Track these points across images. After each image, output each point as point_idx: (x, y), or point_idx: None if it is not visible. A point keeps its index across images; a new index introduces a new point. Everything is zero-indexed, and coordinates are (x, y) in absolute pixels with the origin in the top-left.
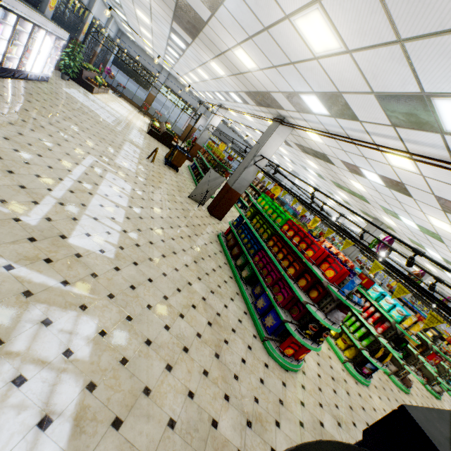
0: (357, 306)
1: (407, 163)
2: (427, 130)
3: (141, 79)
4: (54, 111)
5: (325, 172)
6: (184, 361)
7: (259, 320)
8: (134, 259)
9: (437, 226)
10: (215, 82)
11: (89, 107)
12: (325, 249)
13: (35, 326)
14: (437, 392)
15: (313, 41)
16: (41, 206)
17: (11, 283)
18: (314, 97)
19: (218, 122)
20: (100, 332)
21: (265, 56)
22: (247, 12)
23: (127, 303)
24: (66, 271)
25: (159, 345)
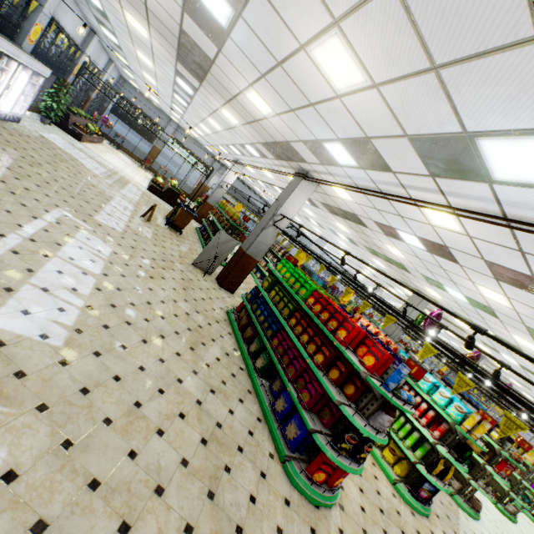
0: (407, 406)
1: (451, 222)
2: (472, 179)
3: (144, 131)
4: (18, 155)
5: (357, 236)
6: (153, 512)
7: (278, 431)
8: (96, 347)
9: (490, 298)
10: (228, 134)
11: (71, 155)
12: (361, 327)
13: None
14: (511, 513)
15: (334, 76)
16: None
17: None
18: (339, 145)
19: (233, 180)
20: (4, 474)
21: (281, 98)
22: (257, 44)
23: (69, 418)
24: None
25: (113, 488)
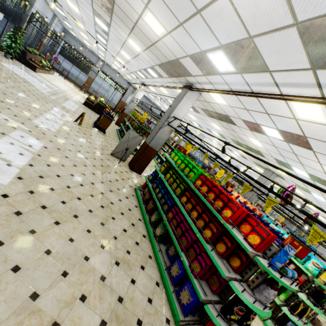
0: (291, 281)
1: (318, 114)
2: None
3: (82, 66)
4: None
5: (226, 132)
6: None
7: (174, 294)
8: None
9: None
10: (135, 61)
11: (25, 79)
12: (240, 204)
13: None
14: None
15: None
16: None
17: None
18: (221, 52)
19: (141, 96)
20: None
21: (171, 13)
22: None
23: None
24: None
25: None
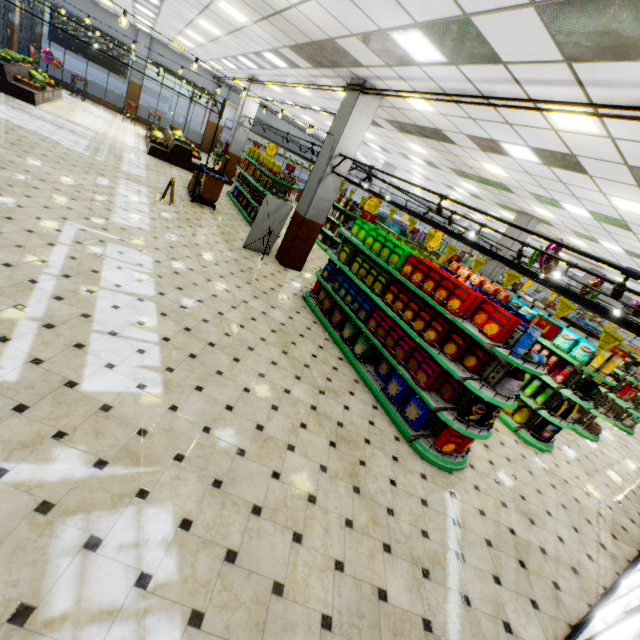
0: (538, 367)
1: (586, 122)
2: (633, 58)
3: (108, 60)
4: None
5: (439, 157)
6: (315, 518)
7: (397, 414)
8: (194, 382)
9: (625, 209)
10: (234, 39)
11: (37, 132)
12: (472, 288)
13: (76, 558)
14: (628, 427)
15: None
16: (15, 343)
17: (11, 500)
18: (417, 33)
19: (254, 110)
20: (181, 524)
21: None
22: None
23: (206, 459)
24: (95, 443)
25: (273, 508)
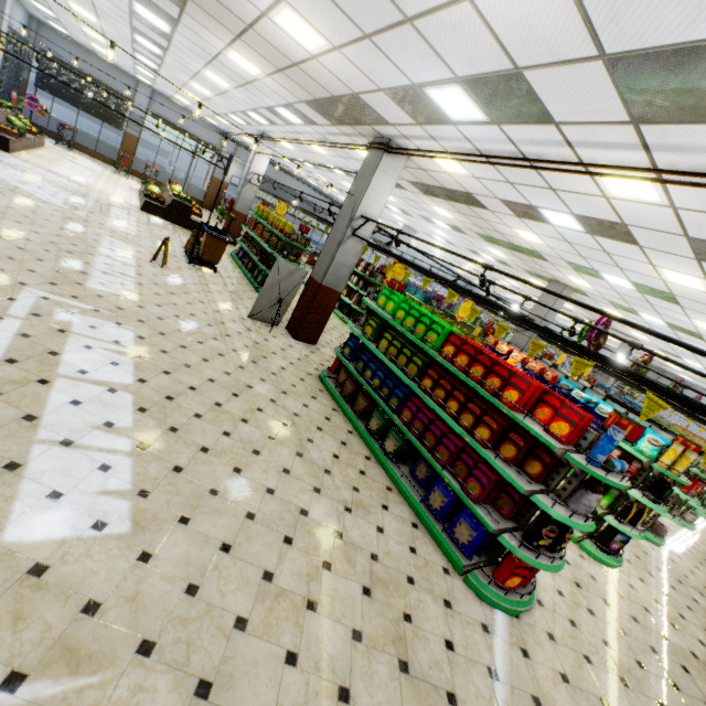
0: (620, 477)
1: (646, 190)
2: None
3: (102, 110)
4: None
5: (466, 222)
6: None
7: (444, 534)
8: (178, 510)
9: (675, 282)
10: (244, 93)
11: (6, 182)
12: (525, 372)
13: None
14: (689, 522)
15: None
16: None
17: None
18: (456, 89)
19: (264, 167)
20: None
21: (344, 16)
22: None
23: (188, 645)
24: (10, 639)
25: None
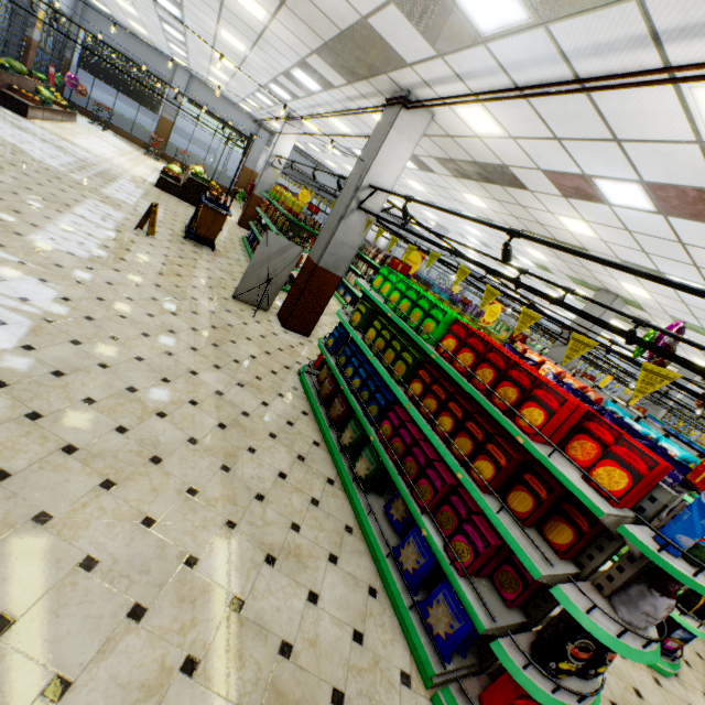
0: None
1: None
2: None
3: (140, 93)
4: None
5: (502, 212)
6: None
7: (413, 614)
8: None
9: None
10: (260, 55)
11: (1, 137)
12: (558, 385)
13: None
14: None
15: None
16: None
17: None
18: None
19: (288, 150)
20: None
21: None
22: None
23: None
24: None
25: None
